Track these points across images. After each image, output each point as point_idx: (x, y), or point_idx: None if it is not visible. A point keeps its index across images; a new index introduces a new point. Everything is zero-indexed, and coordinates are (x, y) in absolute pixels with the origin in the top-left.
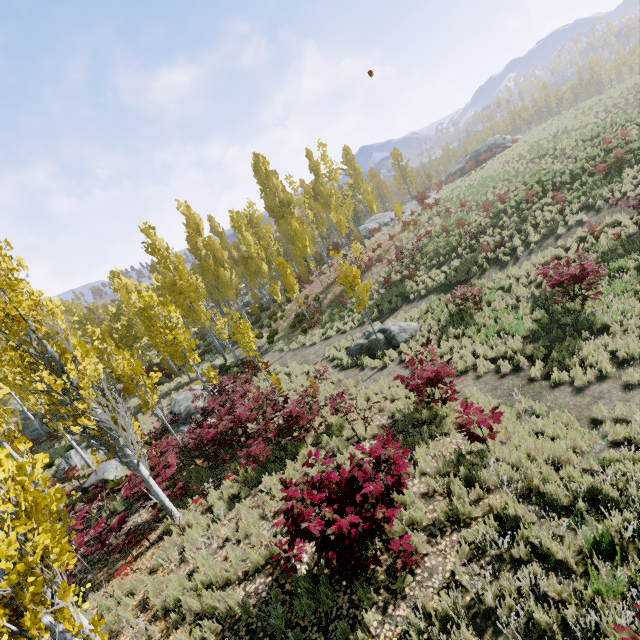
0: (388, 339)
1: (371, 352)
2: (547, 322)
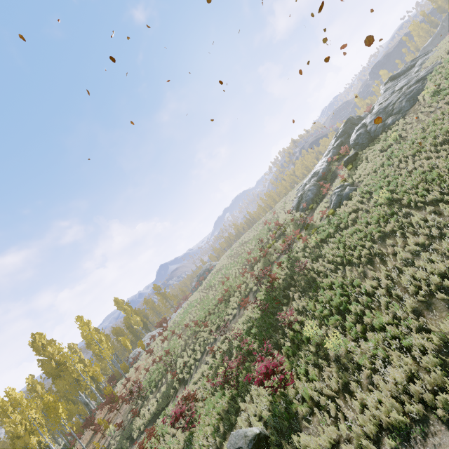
0: None
1: None
2: None
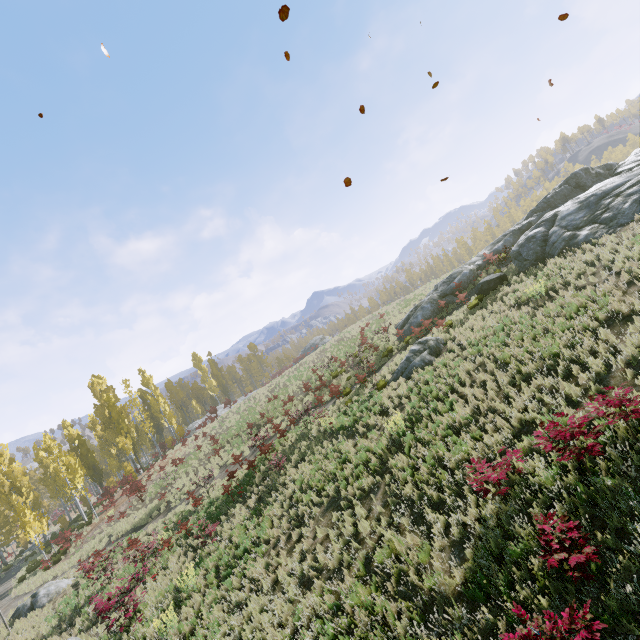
0: (33, 604)
1: (20, 617)
2: (88, 600)
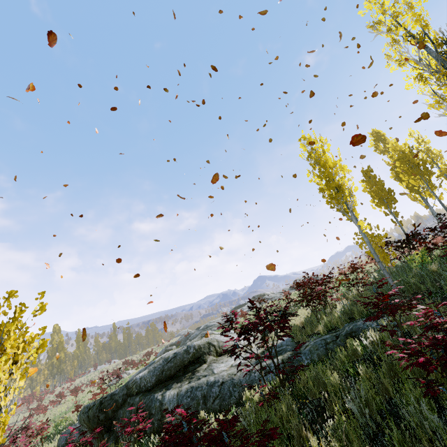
0: None
1: None
2: None
